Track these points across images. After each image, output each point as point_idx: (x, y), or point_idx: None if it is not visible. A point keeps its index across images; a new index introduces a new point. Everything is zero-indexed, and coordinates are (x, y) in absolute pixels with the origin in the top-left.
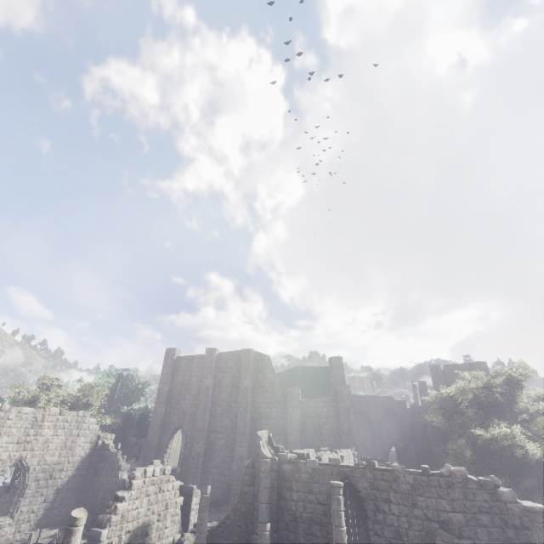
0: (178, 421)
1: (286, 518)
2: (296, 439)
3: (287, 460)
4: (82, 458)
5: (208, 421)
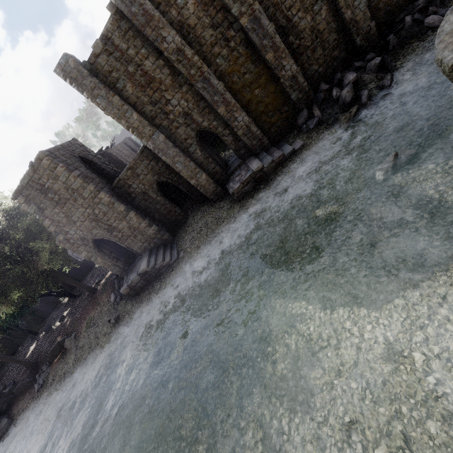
0: None
1: None
2: None
3: None
4: None
5: None
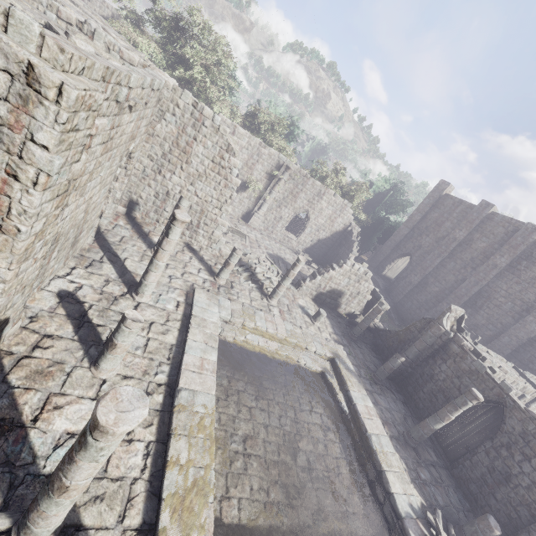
0: (411, 249)
1: (425, 370)
2: (509, 344)
3: (460, 344)
4: (336, 231)
5: (435, 266)
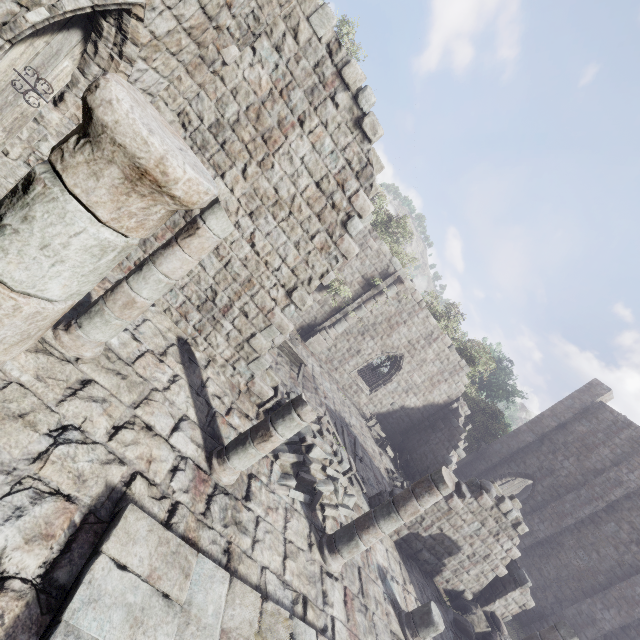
0: (535, 469)
1: None
2: None
3: None
4: (433, 402)
5: (580, 517)
